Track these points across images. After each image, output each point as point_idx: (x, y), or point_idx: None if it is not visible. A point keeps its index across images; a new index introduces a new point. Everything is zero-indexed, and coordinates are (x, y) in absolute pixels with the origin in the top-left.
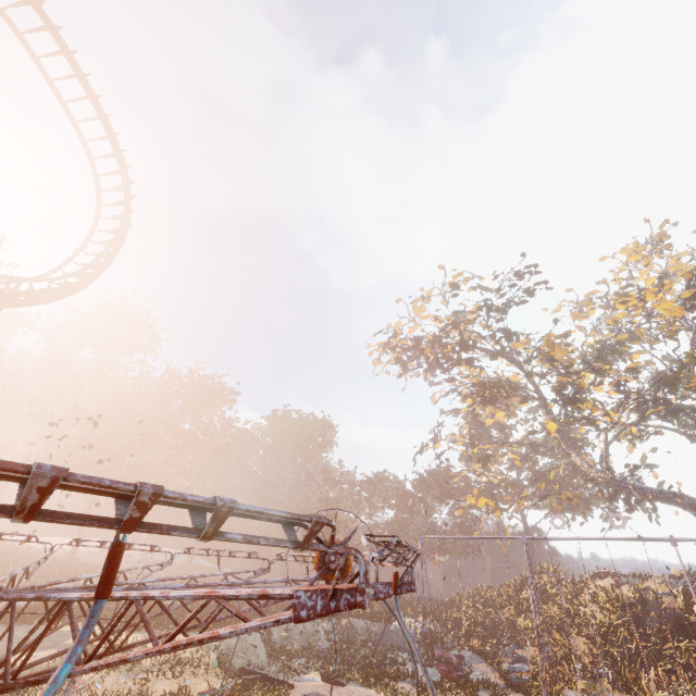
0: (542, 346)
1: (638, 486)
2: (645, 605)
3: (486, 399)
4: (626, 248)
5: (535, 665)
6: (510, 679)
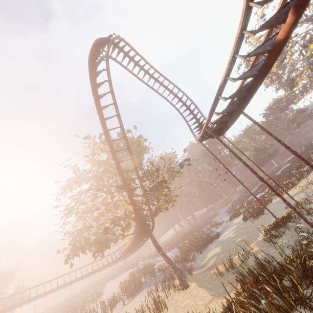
0: None
1: None
2: None
3: (305, 45)
4: None
5: None
6: None
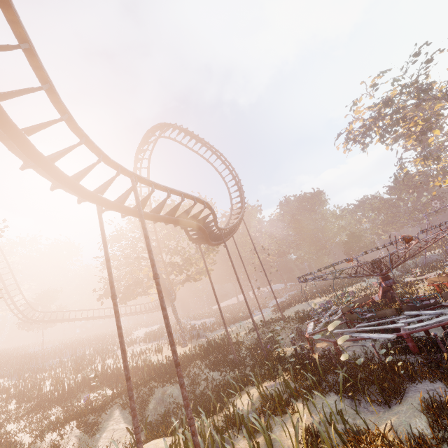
0: None
1: None
2: None
3: (424, 131)
4: None
5: None
6: None
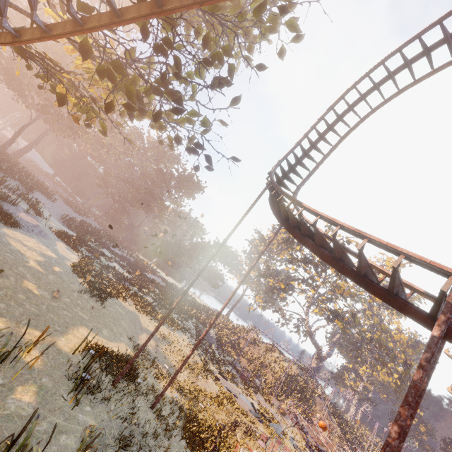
0: (343, 285)
1: (316, 341)
2: (295, 379)
3: (304, 281)
4: (391, 259)
5: (249, 371)
6: (257, 386)
